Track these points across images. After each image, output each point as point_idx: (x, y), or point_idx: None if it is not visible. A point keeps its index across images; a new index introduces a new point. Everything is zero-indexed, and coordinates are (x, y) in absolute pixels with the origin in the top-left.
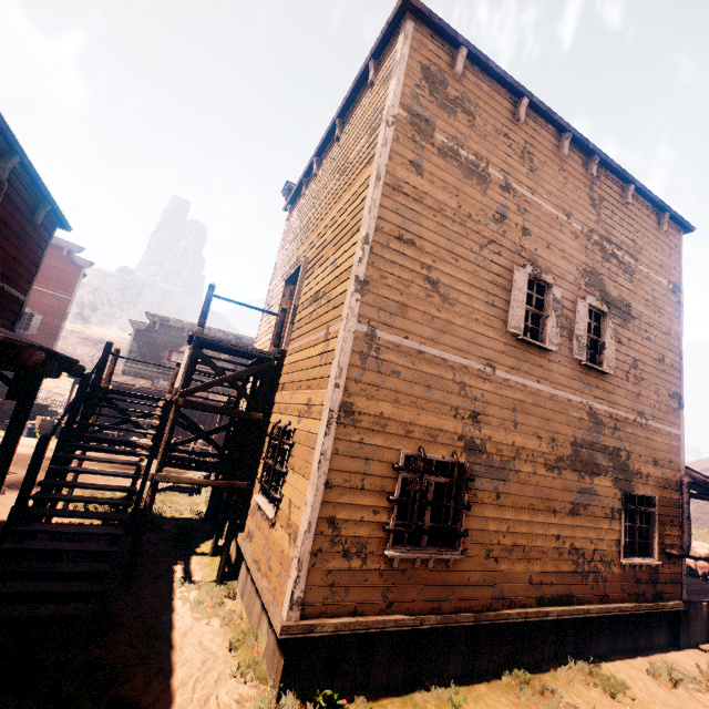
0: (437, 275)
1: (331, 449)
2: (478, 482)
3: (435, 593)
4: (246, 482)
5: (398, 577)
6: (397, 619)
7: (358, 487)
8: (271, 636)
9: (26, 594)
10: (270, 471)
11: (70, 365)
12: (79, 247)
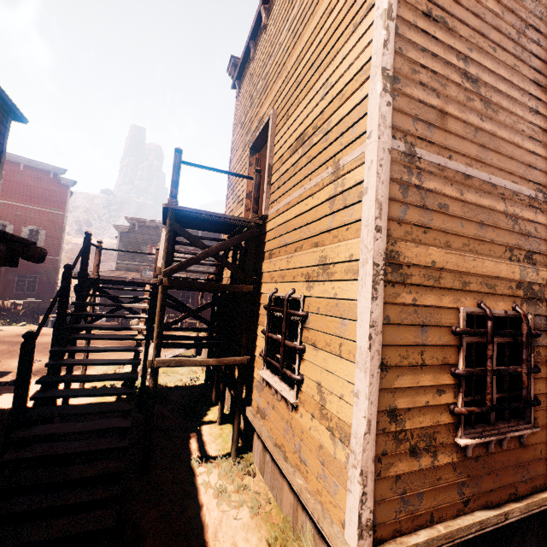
0: (475, 70)
1: (381, 317)
2: (539, 337)
3: (510, 476)
4: (246, 357)
5: (471, 467)
6: (481, 520)
7: (417, 364)
8: (322, 546)
9: (34, 512)
10: (272, 344)
11: (22, 247)
12: (62, 169)
